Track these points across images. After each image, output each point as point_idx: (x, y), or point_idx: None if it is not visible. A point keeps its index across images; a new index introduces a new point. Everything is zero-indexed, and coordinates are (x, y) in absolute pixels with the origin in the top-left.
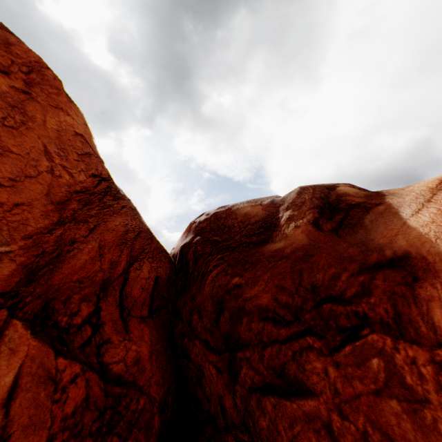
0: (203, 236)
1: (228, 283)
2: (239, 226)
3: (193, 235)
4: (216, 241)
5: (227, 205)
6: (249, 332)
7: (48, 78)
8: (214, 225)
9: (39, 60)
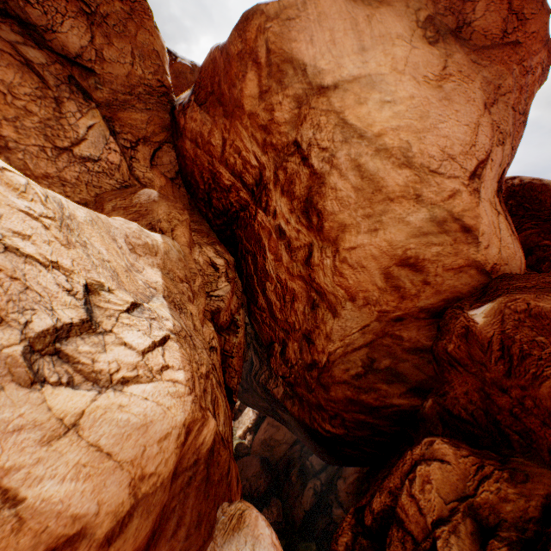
0: (516, 200)
1: (539, 242)
2: (549, 204)
3: (506, 196)
4: (526, 208)
5: (542, 180)
6: (548, 269)
7: (543, 79)
8: (526, 194)
9: (549, 64)
